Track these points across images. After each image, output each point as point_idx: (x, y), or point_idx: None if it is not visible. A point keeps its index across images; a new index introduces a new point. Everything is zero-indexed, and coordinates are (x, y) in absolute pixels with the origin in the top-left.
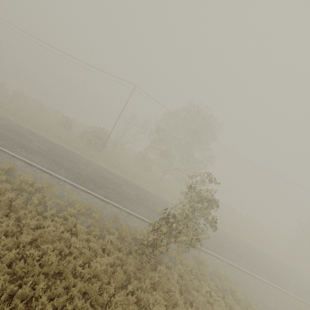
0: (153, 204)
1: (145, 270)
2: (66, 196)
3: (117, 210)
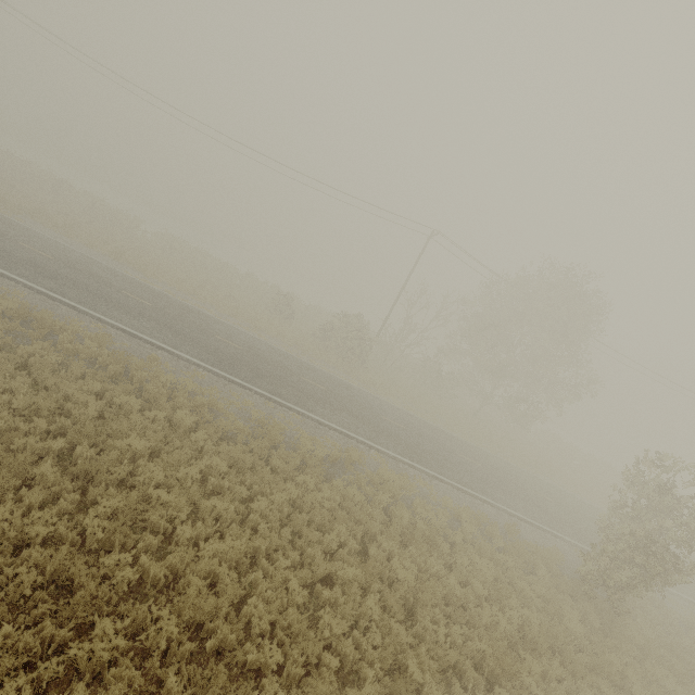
0: (516, 485)
1: (617, 626)
2: (431, 495)
3: (492, 509)
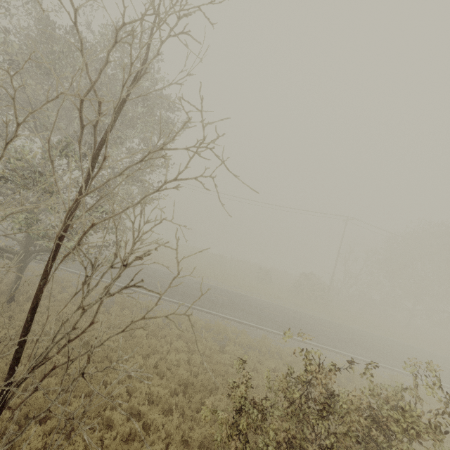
0: None
1: None
2: None
3: None
